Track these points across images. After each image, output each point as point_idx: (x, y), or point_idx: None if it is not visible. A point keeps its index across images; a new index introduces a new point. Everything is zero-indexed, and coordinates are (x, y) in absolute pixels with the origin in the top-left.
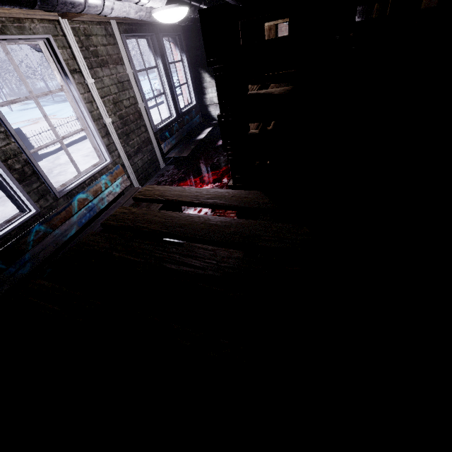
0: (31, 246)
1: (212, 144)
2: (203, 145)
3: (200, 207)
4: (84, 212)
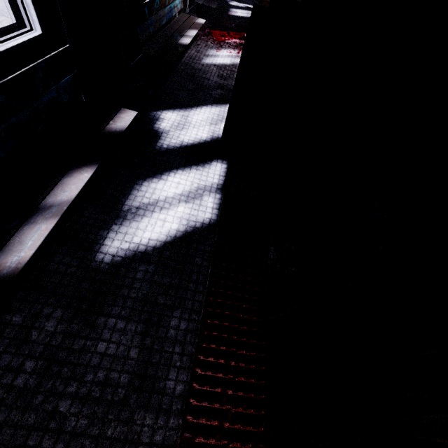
0: (154, 13)
1: (224, 12)
2: (215, 9)
3: (237, 50)
4: (168, 10)
